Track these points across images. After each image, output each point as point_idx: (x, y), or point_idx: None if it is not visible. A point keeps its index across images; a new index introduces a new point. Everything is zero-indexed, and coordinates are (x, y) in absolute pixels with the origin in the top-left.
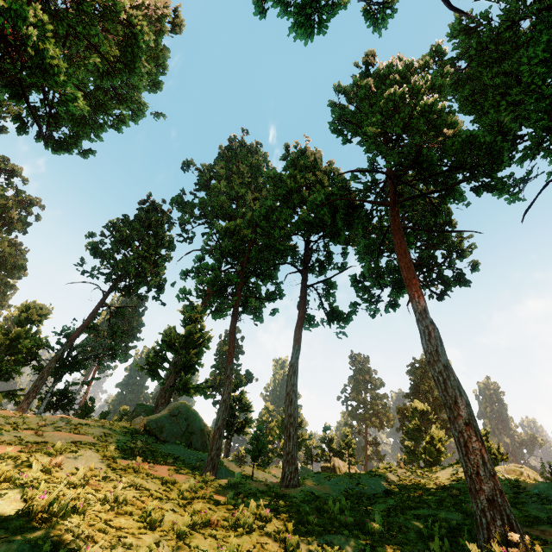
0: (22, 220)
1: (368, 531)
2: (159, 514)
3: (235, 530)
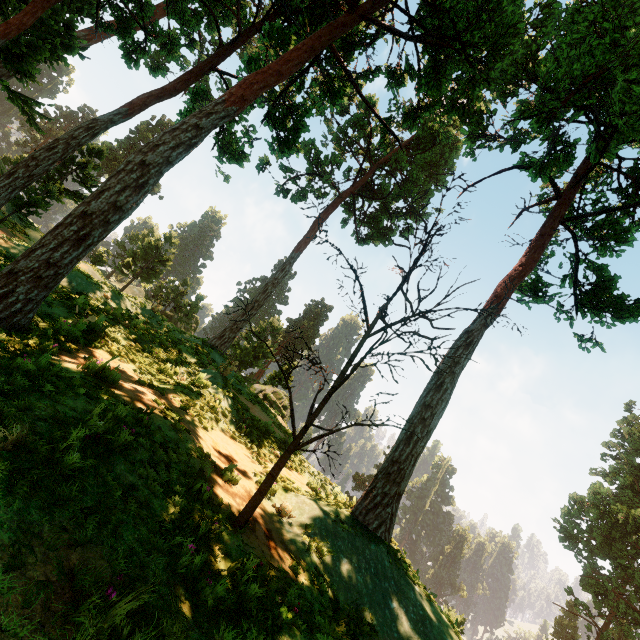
0: None
1: None
2: None
3: None
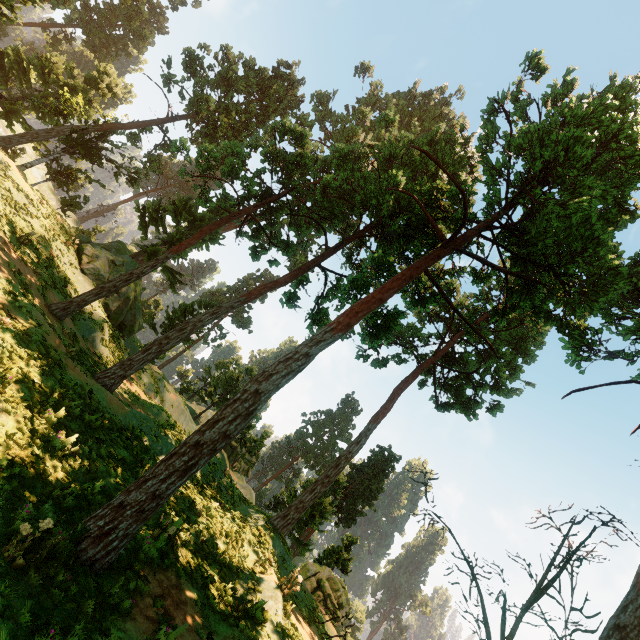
0: None
1: (45, 436)
2: None
3: None
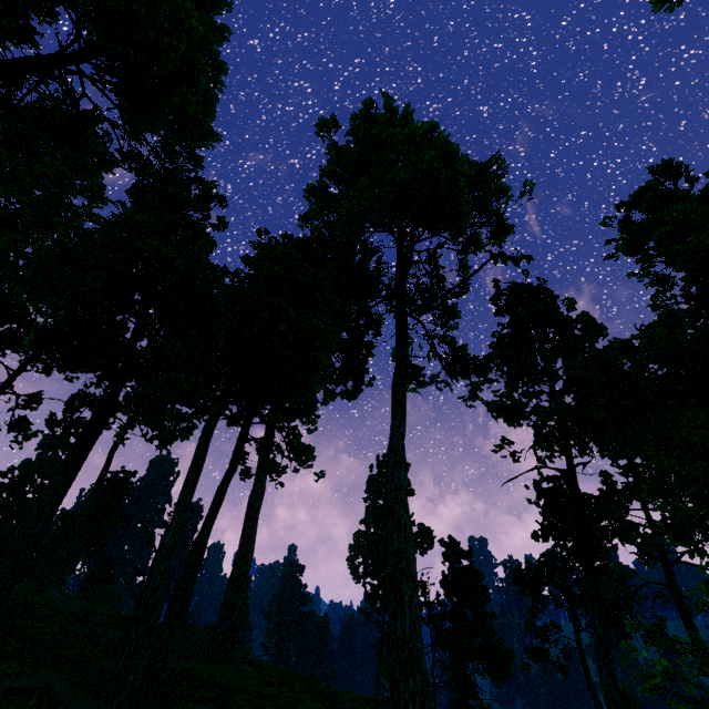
0: None
1: None
2: None
3: None
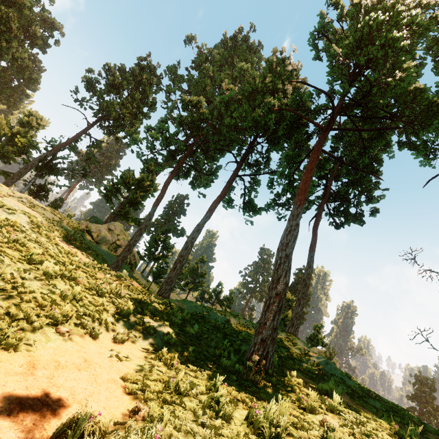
0: (44, 39)
1: (184, 331)
2: (40, 259)
3: (91, 291)
